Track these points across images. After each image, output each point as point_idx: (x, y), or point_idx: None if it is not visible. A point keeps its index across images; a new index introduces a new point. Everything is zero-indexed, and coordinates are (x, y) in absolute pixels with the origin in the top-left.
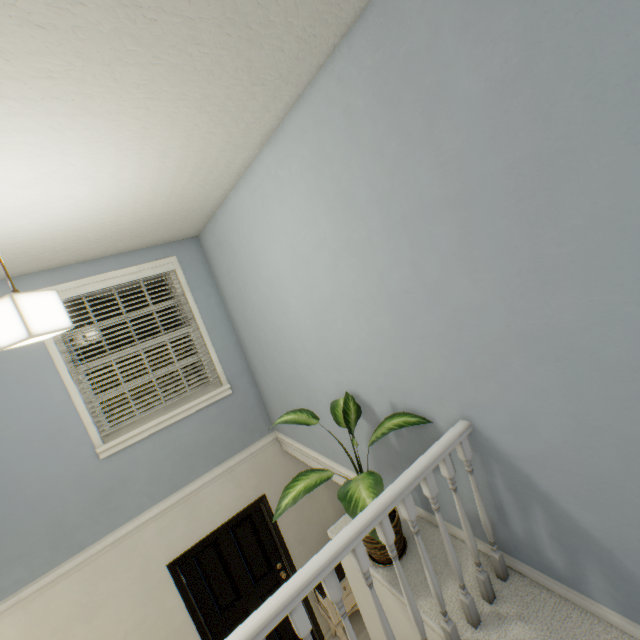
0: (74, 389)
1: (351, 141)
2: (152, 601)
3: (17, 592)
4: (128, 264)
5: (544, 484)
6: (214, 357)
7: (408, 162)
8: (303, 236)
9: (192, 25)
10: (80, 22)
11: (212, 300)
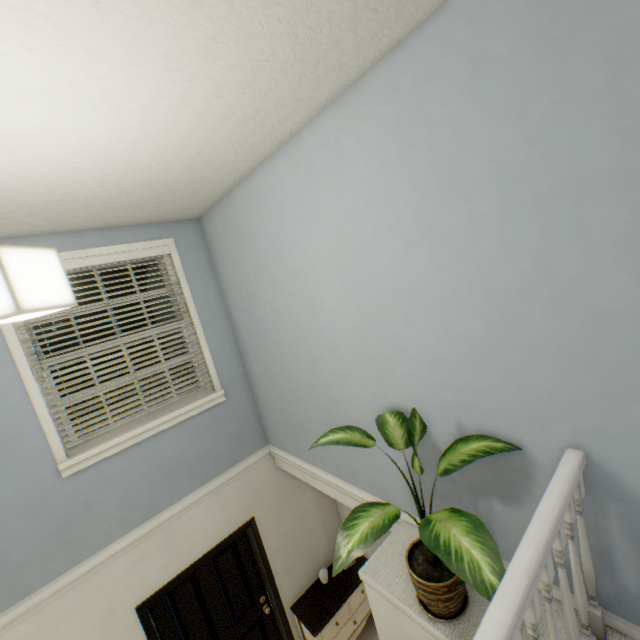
0: (35, 389)
1: (472, 99)
2: None
3: None
4: (115, 241)
5: None
6: (208, 358)
7: (564, 125)
8: (363, 220)
9: None
10: None
11: (210, 293)
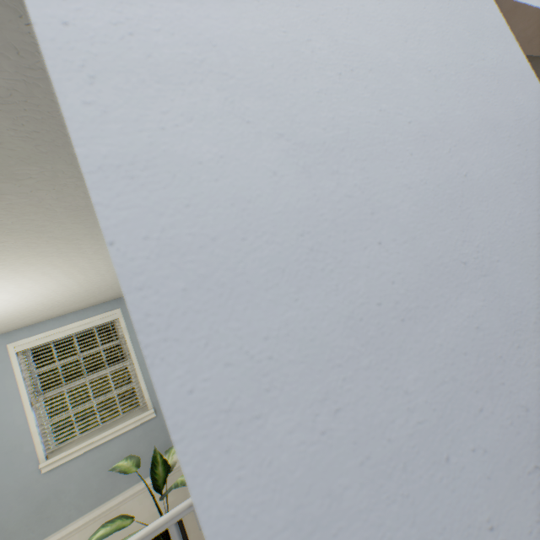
0: (31, 414)
1: None
2: None
3: None
4: (84, 317)
5: None
6: (143, 385)
7: None
8: None
9: None
10: None
11: None
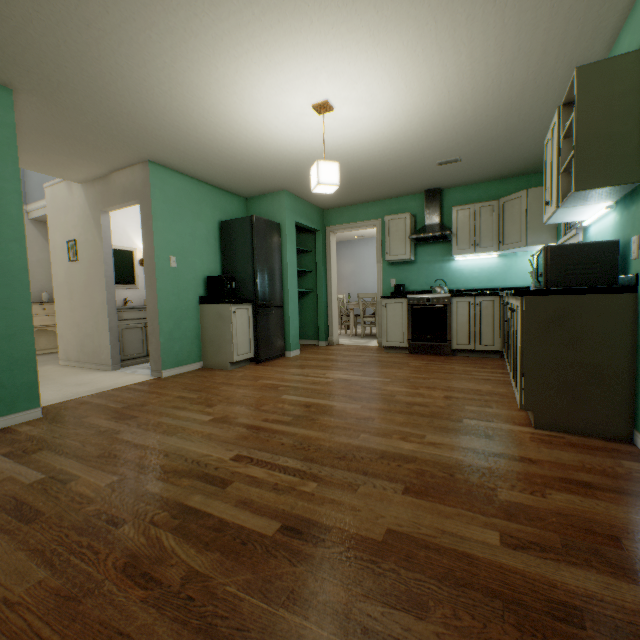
0: None
1: None
2: None
3: None
4: None
5: None
6: None
7: None
8: None
9: None
10: None
11: None
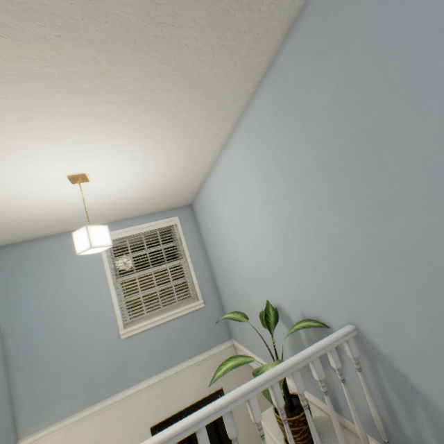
0: (113, 291)
1: (265, 139)
2: None
3: (63, 420)
4: (151, 220)
5: (419, 384)
6: (194, 280)
7: (295, 146)
8: (243, 198)
9: (176, 93)
10: (127, 99)
11: (196, 243)
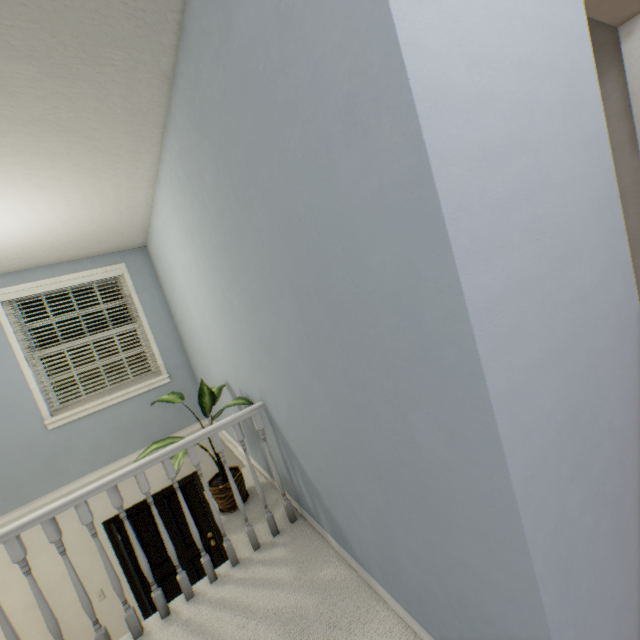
0: (29, 371)
1: (183, 196)
2: (88, 551)
3: None
4: (81, 269)
5: (292, 446)
6: (156, 350)
7: (203, 217)
8: (184, 257)
9: (35, 135)
10: None
11: (157, 301)
